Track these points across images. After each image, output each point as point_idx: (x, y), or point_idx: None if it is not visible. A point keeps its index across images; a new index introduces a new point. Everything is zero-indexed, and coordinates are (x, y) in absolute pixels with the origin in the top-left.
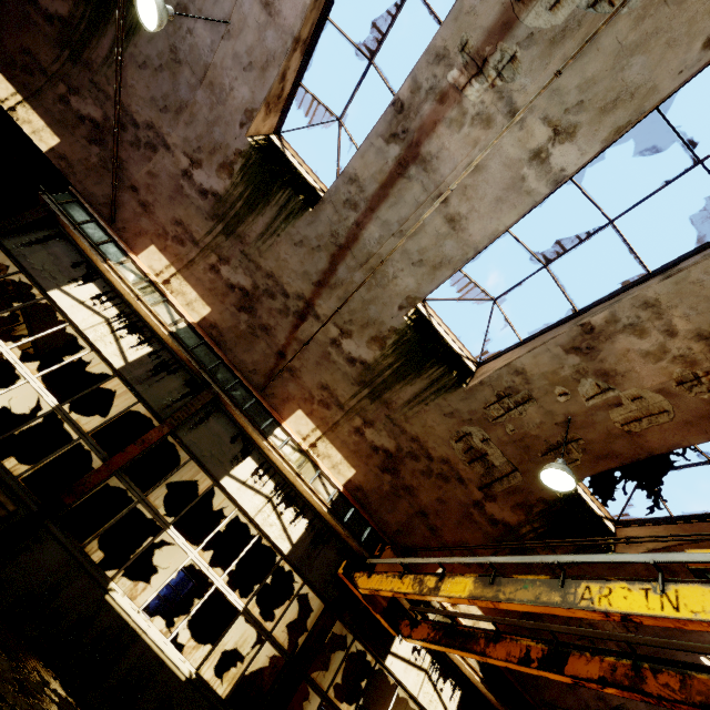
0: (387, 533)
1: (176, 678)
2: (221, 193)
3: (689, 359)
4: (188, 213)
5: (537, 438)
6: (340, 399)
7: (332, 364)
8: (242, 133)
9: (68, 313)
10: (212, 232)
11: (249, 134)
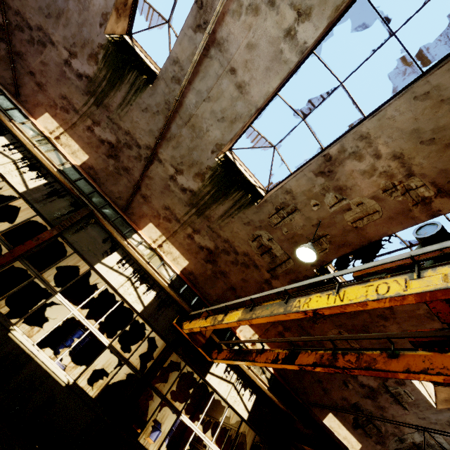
0: (210, 301)
1: (59, 384)
2: (91, 76)
3: (389, 174)
4: (70, 90)
5: (301, 236)
6: (177, 216)
7: (171, 193)
8: (101, 31)
9: None
10: (87, 104)
11: (106, 32)
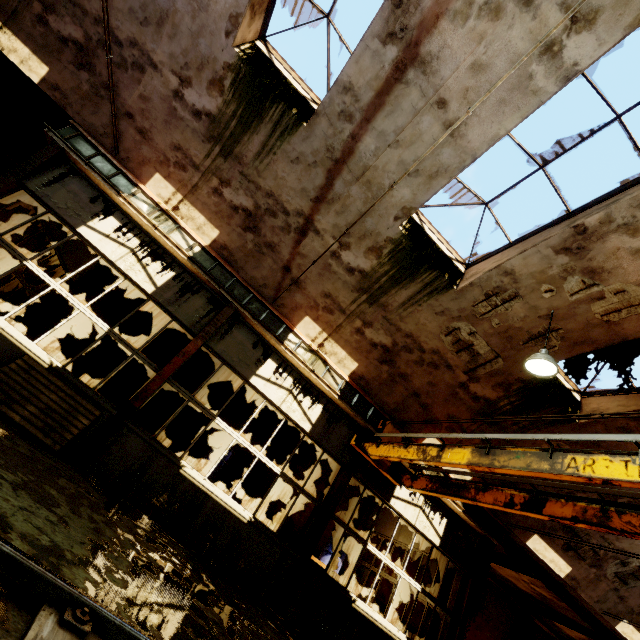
0: (386, 411)
1: (241, 521)
2: (214, 113)
3: None
4: (184, 137)
5: (520, 330)
6: (341, 305)
7: (333, 274)
8: (228, 44)
9: (98, 247)
10: (210, 155)
11: (235, 44)
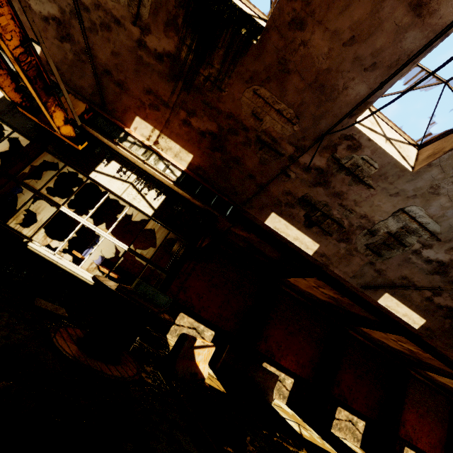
0: (85, 96)
1: None
2: None
3: None
4: None
5: None
6: None
7: None
8: None
9: None
10: None
11: None
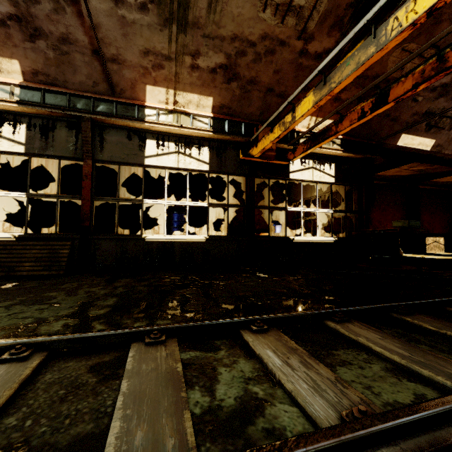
0: (255, 119)
1: (201, 242)
2: None
3: None
4: None
5: None
6: (163, 53)
7: (133, 26)
8: None
9: None
10: None
11: None
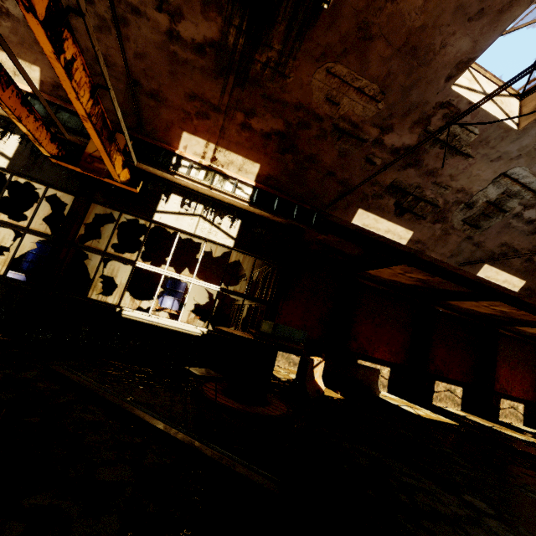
0: (114, 121)
1: None
2: None
3: None
4: None
5: None
6: None
7: None
8: None
9: None
10: None
11: None
